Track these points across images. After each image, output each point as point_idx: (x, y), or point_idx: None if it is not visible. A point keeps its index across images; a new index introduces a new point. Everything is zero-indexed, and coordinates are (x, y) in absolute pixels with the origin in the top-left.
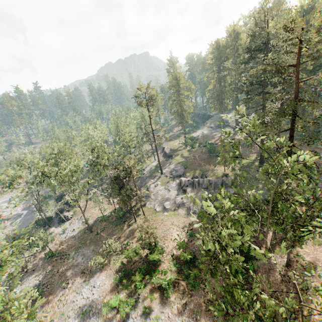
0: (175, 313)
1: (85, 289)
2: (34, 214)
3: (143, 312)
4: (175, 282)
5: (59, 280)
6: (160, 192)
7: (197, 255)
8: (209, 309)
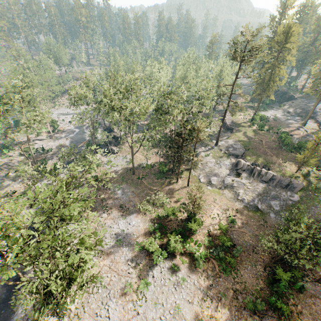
0: (201, 284)
1: (122, 222)
2: (84, 135)
3: (171, 267)
4: (206, 257)
5: (100, 203)
6: (209, 164)
7: (235, 243)
8: (236, 298)
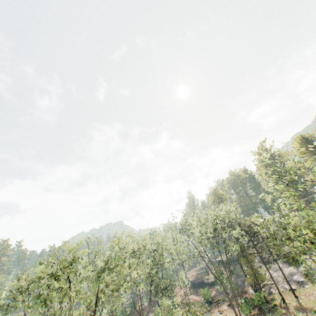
0: None
1: None
2: None
3: None
4: None
5: None
6: (273, 274)
7: None
8: None
